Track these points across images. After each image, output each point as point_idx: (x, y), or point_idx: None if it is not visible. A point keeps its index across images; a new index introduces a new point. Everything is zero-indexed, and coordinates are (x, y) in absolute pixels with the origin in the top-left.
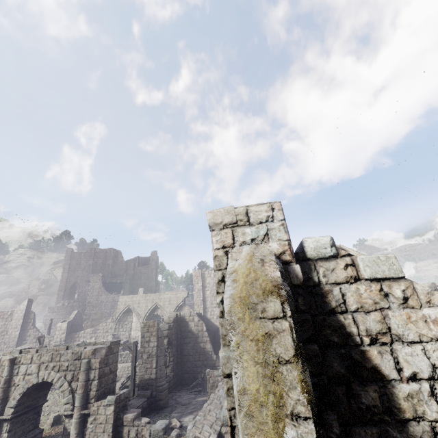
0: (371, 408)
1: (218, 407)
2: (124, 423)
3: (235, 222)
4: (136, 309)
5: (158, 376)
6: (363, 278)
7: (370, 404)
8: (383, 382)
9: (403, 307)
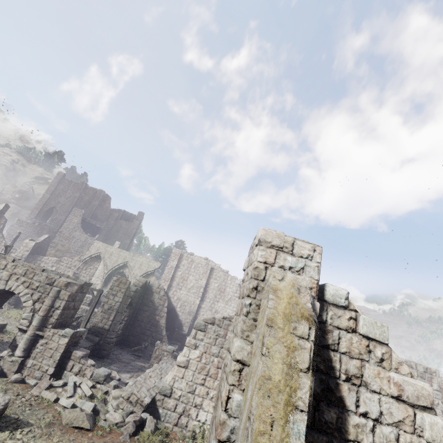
0: (328, 423)
1: (158, 377)
2: (71, 357)
3: (282, 247)
4: (106, 259)
5: (111, 329)
6: (359, 332)
7: (328, 420)
8: (343, 410)
9: (378, 365)
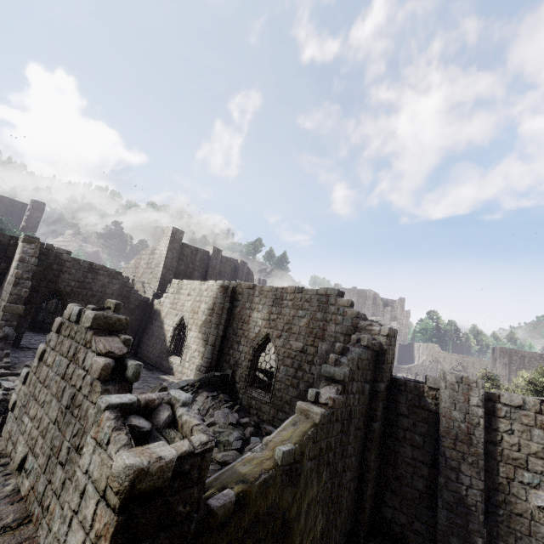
0: None
1: None
2: None
3: None
4: (442, 362)
5: None
6: None
7: None
8: None
9: None
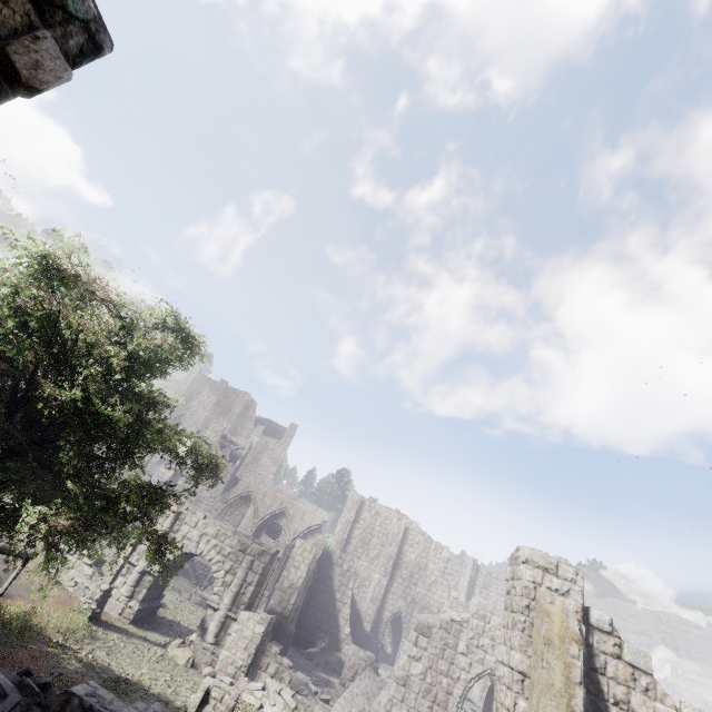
0: None
1: (365, 696)
2: (267, 651)
3: (547, 569)
4: (257, 502)
5: (291, 616)
6: (624, 659)
7: None
8: None
9: (643, 693)
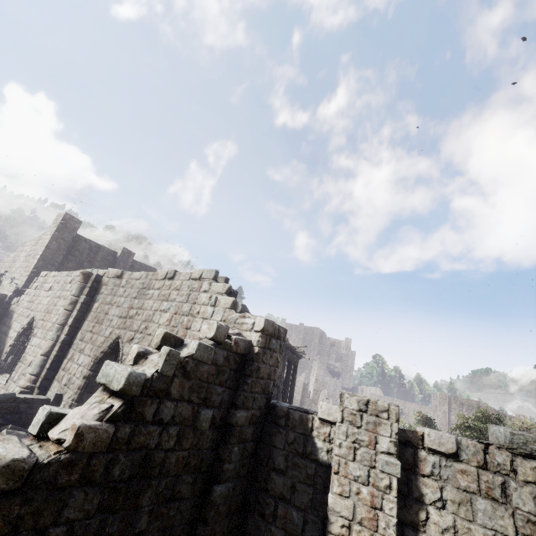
0: None
1: None
2: None
3: None
4: None
5: None
6: None
7: None
8: None
9: None
